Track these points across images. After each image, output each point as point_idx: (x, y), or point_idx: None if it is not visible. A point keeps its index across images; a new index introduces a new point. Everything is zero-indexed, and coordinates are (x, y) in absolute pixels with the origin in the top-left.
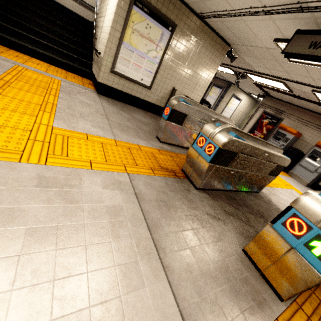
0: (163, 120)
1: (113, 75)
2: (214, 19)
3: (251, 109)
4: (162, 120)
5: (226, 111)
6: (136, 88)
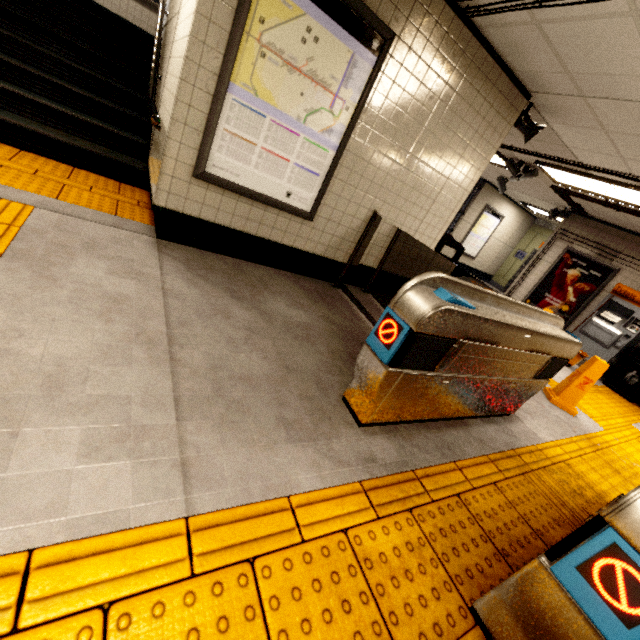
0: (374, 359)
1: (201, 186)
2: (511, 17)
3: (522, 235)
4: (370, 359)
5: (469, 241)
6: (272, 218)
